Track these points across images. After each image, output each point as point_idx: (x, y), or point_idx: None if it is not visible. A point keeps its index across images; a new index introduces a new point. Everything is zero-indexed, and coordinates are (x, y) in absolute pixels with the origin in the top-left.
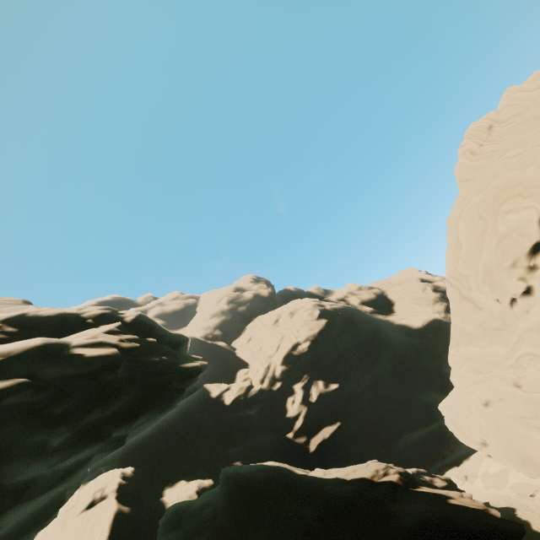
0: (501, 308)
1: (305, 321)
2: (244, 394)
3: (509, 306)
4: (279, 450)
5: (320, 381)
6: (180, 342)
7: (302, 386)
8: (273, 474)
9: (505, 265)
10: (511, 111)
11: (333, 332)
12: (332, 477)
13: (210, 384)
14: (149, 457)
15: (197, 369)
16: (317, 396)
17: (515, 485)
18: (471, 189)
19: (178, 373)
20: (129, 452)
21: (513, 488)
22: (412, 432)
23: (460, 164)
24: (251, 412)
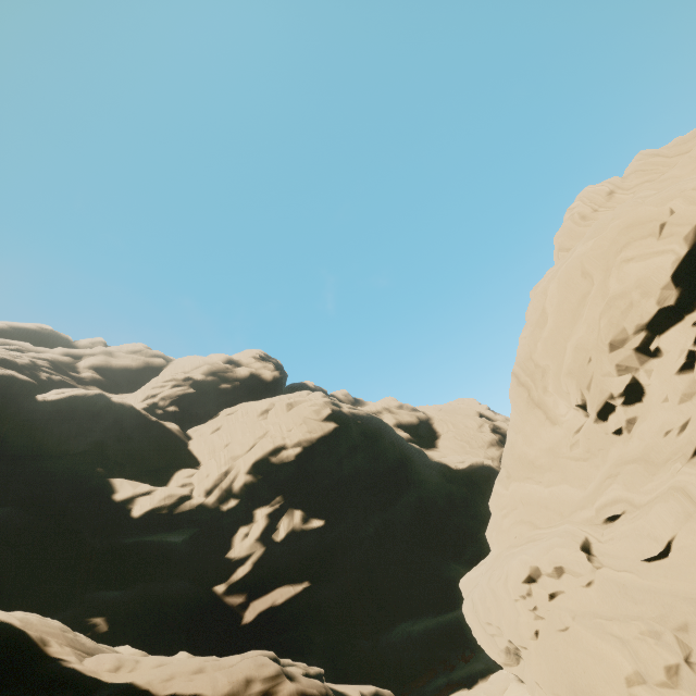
0: (588, 424)
1: (304, 419)
2: (170, 506)
3: (601, 420)
4: (190, 611)
5: (298, 511)
6: None
7: (268, 513)
8: None
9: (611, 344)
10: (642, 178)
11: (342, 445)
12: (122, 682)
13: (124, 479)
14: None
15: None
16: (286, 534)
17: None
18: None
19: None
20: None
21: None
22: (415, 620)
23: (564, 228)
24: (176, 539)
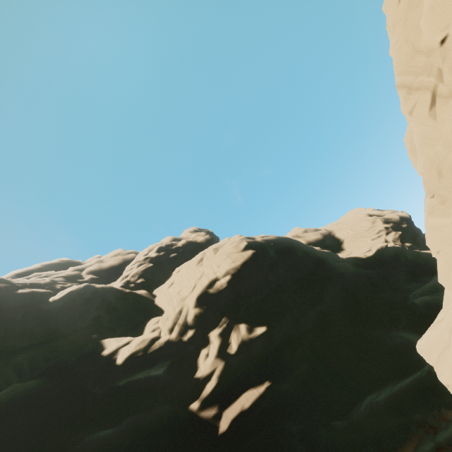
0: None
1: (227, 254)
2: (144, 348)
3: None
4: (171, 433)
5: (242, 325)
6: None
7: (219, 333)
8: None
9: None
10: None
11: (263, 265)
12: None
13: (111, 338)
14: None
15: None
16: (238, 346)
17: None
18: None
19: None
20: None
21: None
22: (378, 391)
23: None
24: (158, 372)
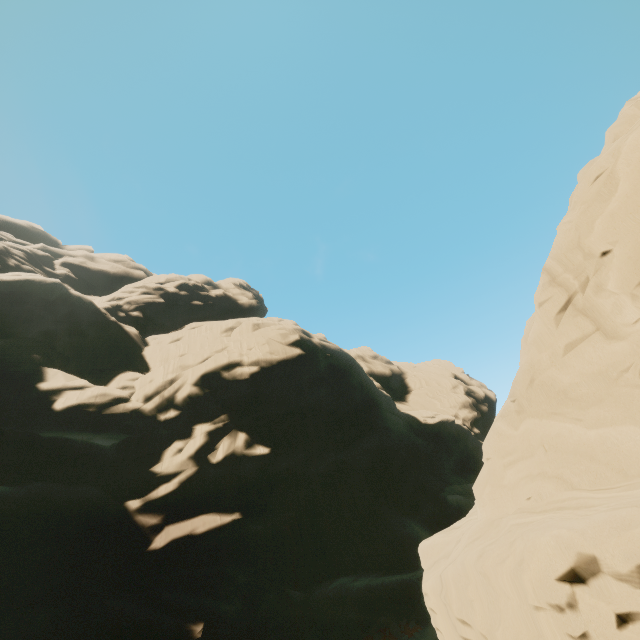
0: None
1: (269, 340)
2: (101, 405)
3: None
4: (87, 524)
5: (242, 434)
6: None
7: (209, 431)
8: None
9: None
10: None
11: (305, 375)
12: None
13: (60, 371)
14: None
15: None
16: (225, 456)
17: None
18: None
19: None
20: None
21: None
22: (357, 576)
23: (624, 116)
24: (104, 442)
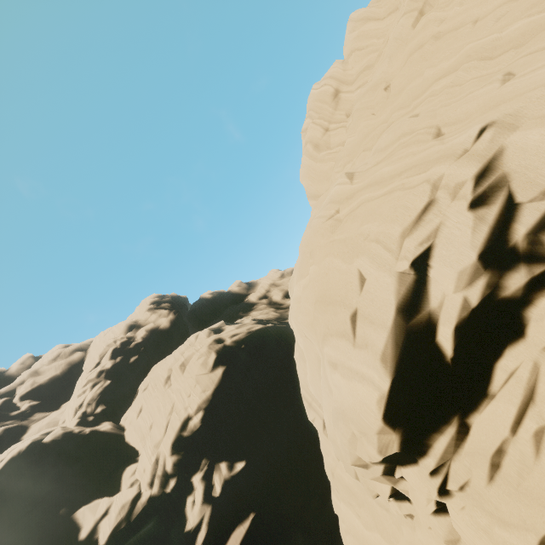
0: None
1: (196, 378)
2: (126, 516)
3: None
4: None
5: (222, 464)
6: None
7: (202, 477)
8: None
9: (354, 465)
10: (361, 61)
11: (237, 379)
12: None
13: (85, 508)
14: None
15: None
16: (222, 486)
17: None
18: None
19: None
20: None
21: None
22: None
23: (303, 166)
24: (147, 526)
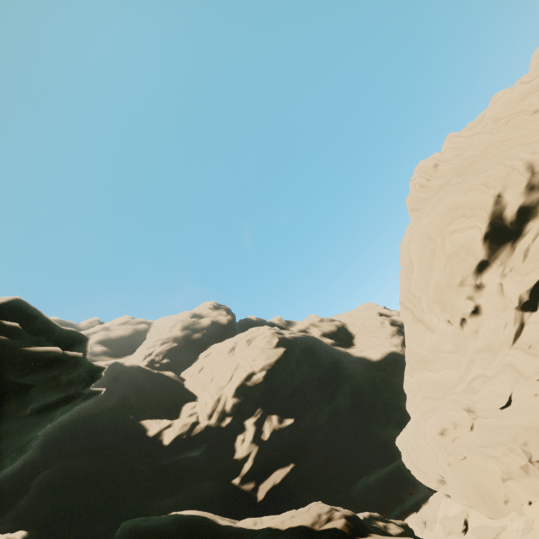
0: (452, 329)
1: (262, 349)
2: (187, 432)
3: (459, 327)
4: (222, 501)
5: (274, 416)
6: (74, 342)
7: (254, 422)
8: (187, 527)
9: (454, 283)
10: (453, 153)
11: (291, 362)
12: (264, 528)
13: (149, 420)
14: (53, 516)
15: (55, 356)
16: (270, 434)
17: (475, 529)
18: (421, 216)
19: (16, 358)
20: (27, 510)
21: (474, 533)
22: (370, 473)
23: (411, 195)
24: (195, 453)
